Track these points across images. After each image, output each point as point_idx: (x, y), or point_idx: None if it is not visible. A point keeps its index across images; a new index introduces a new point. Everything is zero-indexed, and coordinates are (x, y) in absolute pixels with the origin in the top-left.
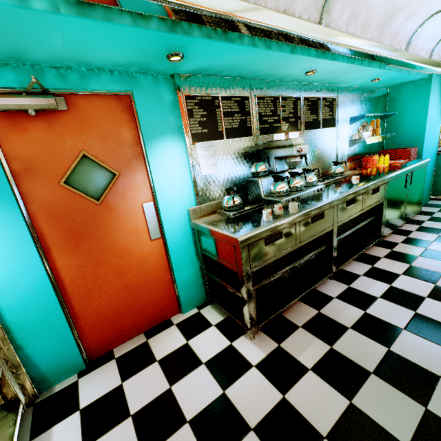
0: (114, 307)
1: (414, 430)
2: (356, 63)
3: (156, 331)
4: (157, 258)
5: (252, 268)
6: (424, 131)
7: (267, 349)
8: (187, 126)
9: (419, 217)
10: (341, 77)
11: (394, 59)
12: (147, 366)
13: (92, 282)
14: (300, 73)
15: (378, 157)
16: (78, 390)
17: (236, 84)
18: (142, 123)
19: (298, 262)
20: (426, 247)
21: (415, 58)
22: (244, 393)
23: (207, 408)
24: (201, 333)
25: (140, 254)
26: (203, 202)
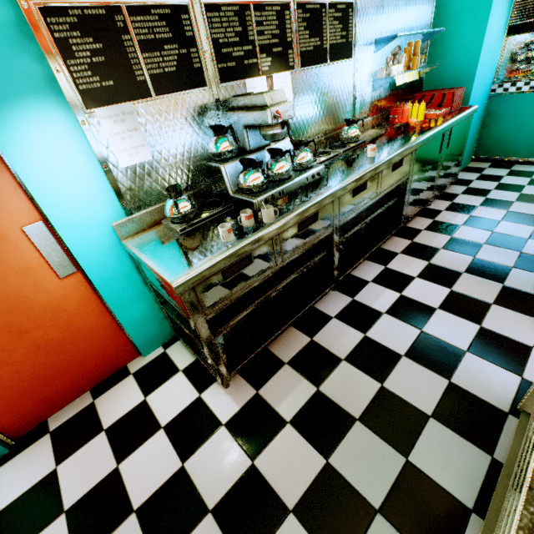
0: (28, 375)
1: (389, 489)
2: None
3: (106, 387)
4: (80, 299)
5: (207, 314)
6: (477, 60)
7: (243, 398)
8: (66, 76)
9: (454, 189)
10: None
11: None
12: (91, 439)
13: None
14: None
15: (411, 106)
16: None
17: None
18: None
19: (286, 282)
20: (453, 234)
21: None
22: (207, 463)
23: (160, 490)
24: (164, 384)
25: (47, 301)
26: (137, 209)
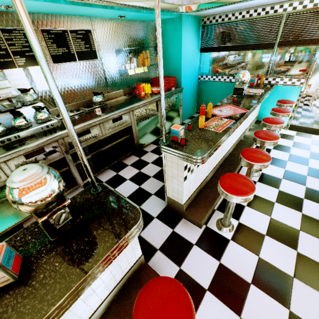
0: None
1: None
2: (62, 1)
3: None
4: None
5: None
6: (181, 64)
7: None
8: None
9: None
10: (75, 11)
11: (105, 2)
12: None
13: None
14: None
15: (145, 85)
16: None
17: None
18: None
19: None
20: (161, 154)
21: (138, 1)
22: None
23: None
24: None
25: None
26: None
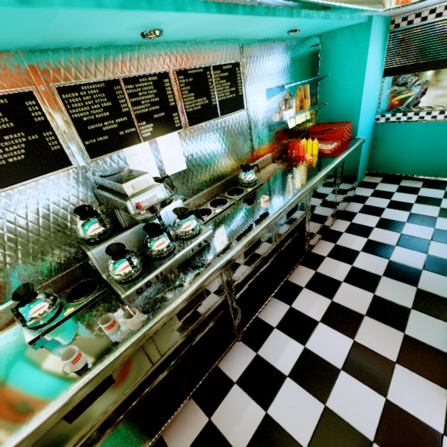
0: None
1: None
2: (240, 10)
3: None
4: None
5: None
6: (360, 99)
7: None
8: None
9: (352, 206)
10: (233, 31)
11: (307, 2)
12: None
13: None
14: (134, 33)
15: (306, 142)
16: None
17: None
18: None
19: (176, 361)
20: (353, 262)
21: None
22: None
23: None
24: None
25: None
26: None
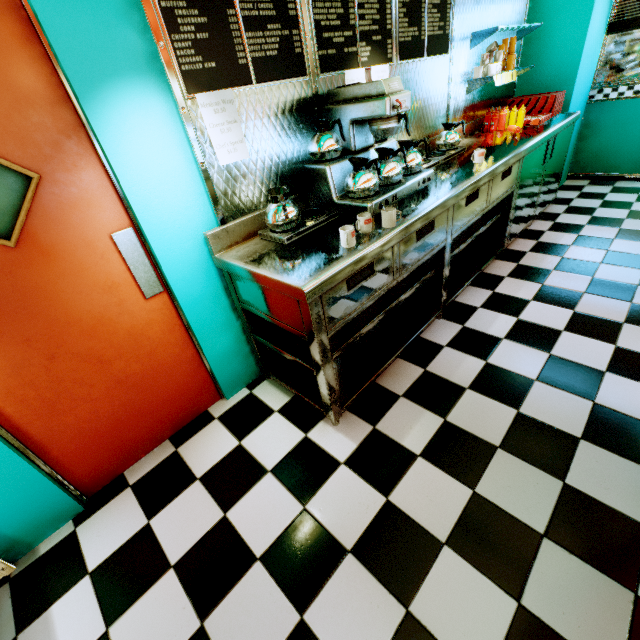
0: (106, 417)
1: (551, 513)
2: None
3: (188, 434)
4: (165, 326)
5: (330, 330)
6: (578, 60)
7: (359, 435)
8: (170, 54)
9: (553, 208)
10: None
11: None
12: (184, 489)
13: (51, 389)
14: None
15: (509, 111)
16: (79, 545)
17: None
18: (59, 47)
19: (396, 303)
20: (563, 254)
21: None
22: (334, 504)
23: (284, 535)
24: (259, 427)
25: (131, 326)
26: (231, 218)
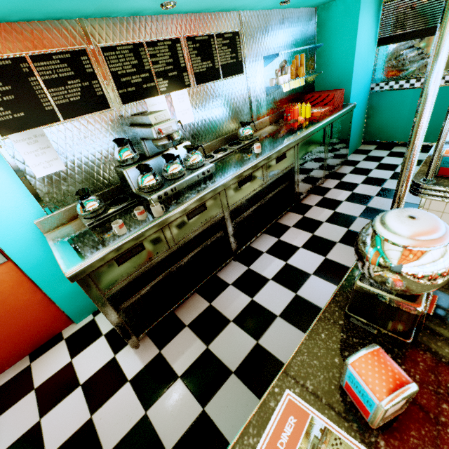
0: None
1: None
2: None
3: (42, 351)
4: (13, 283)
5: (106, 293)
6: (352, 67)
7: (147, 357)
8: None
9: (344, 169)
10: (232, 3)
11: None
12: (23, 397)
13: None
14: (156, 5)
15: (300, 106)
16: None
17: (54, 31)
18: None
19: (185, 259)
20: (336, 209)
21: None
22: (111, 414)
23: (70, 439)
24: (88, 347)
25: None
26: (57, 208)
